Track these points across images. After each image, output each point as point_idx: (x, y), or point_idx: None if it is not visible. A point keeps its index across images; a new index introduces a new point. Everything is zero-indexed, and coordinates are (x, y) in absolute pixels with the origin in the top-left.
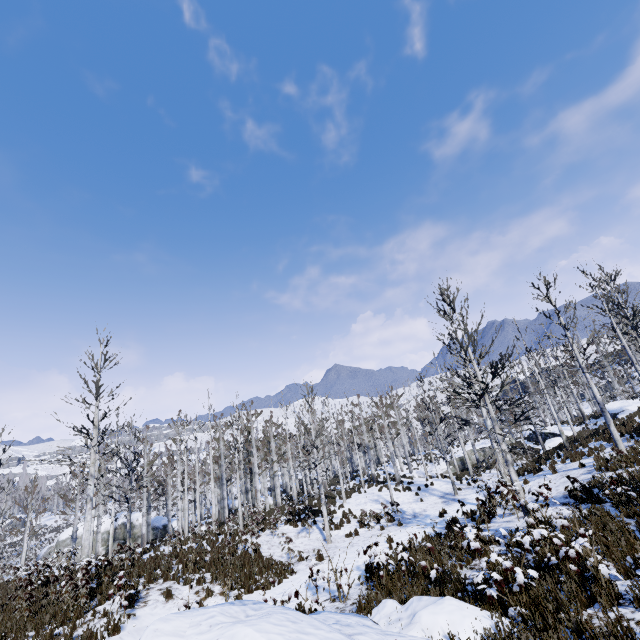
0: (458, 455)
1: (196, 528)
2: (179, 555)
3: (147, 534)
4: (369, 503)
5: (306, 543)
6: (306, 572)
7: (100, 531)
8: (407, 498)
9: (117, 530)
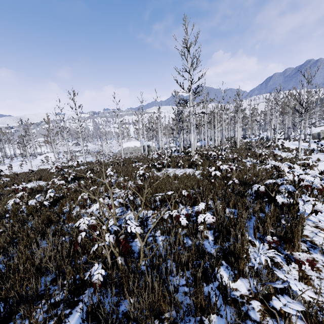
0: (317, 131)
1: (189, 148)
2: (239, 152)
3: (159, 149)
4: (291, 145)
5: (284, 156)
6: (321, 164)
7: (142, 146)
8: (313, 145)
9: (144, 147)
